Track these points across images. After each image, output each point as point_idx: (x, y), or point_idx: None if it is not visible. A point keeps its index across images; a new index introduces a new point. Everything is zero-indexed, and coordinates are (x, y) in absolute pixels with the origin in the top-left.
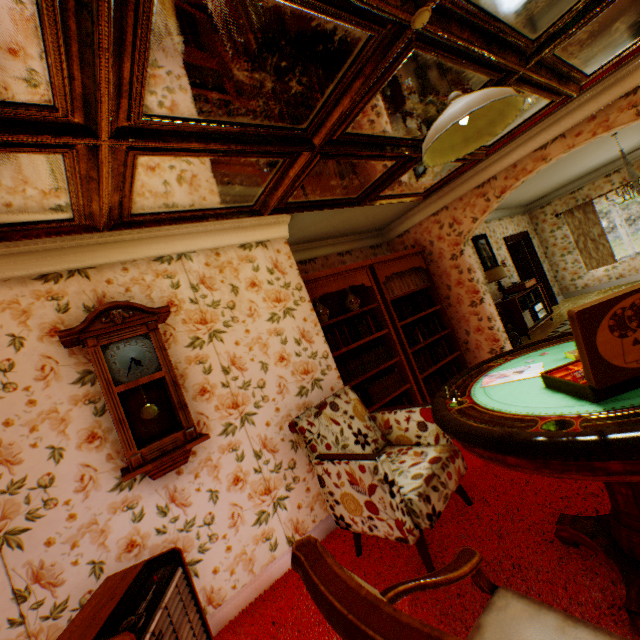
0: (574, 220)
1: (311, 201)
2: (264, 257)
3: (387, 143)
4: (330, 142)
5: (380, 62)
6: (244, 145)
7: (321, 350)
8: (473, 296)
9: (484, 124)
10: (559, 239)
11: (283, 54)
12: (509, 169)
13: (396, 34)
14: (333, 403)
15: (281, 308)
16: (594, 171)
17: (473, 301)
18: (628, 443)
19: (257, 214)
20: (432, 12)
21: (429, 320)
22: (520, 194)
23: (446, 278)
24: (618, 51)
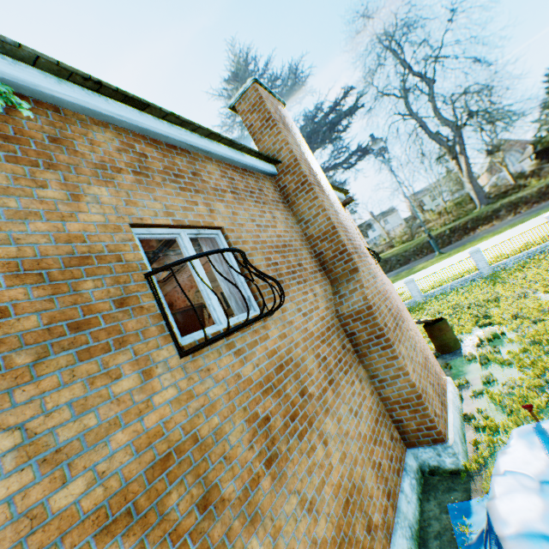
0: None
1: None
2: None
3: None
4: None
5: None
6: None
7: None
8: None
9: None
10: None
11: None
12: None
13: None
14: None
15: None
16: None
17: None
18: None
19: None
20: None
21: None
22: None
23: None
24: None
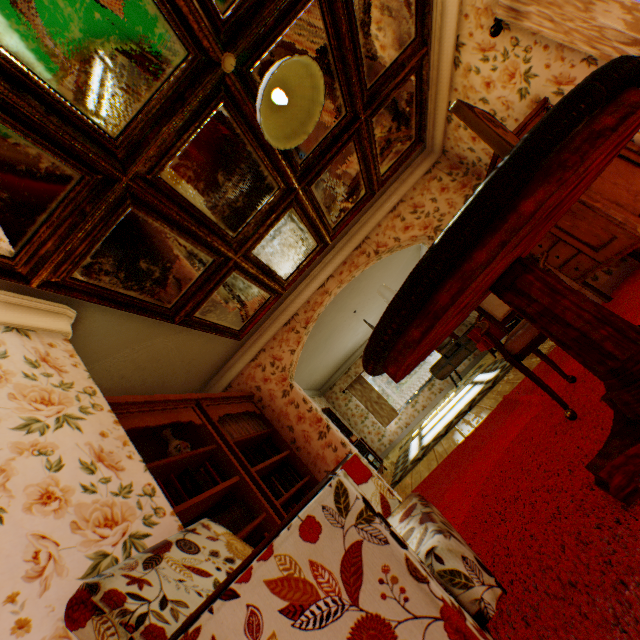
0: (357, 391)
1: (112, 290)
2: (22, 345)
3: (204, 220)
4: (144, 181)
5: (198, 90)
6: (23, 98)
7: (140, 482)
8: (319, 425)
9: (298, 126)
10: (354, 409)
11: (100, 2)
12: (306, 304)
13: (210, 69)
14: (185, 540)
15: (52, 413)
16: (352, 354)
17: (321, 431)
18: (598, 72)
19: (18, 278)
20: (236, 71)
21: (284, 468)
22: (314, 369)
23: (285, 418)
24: (343, 215)
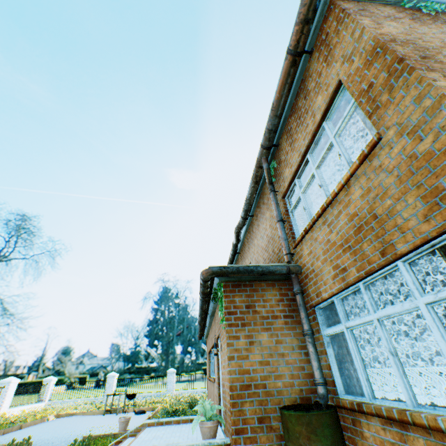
0: None
1: None
2: None
3: None
4: None
5: None
6: None
7: None
8: None
9: None
10: None
11: None
12: None
13: None
14: None
15: None
16: None
17: None
18: None
19: None
20: None
21: None
22: None
23: None
24: None
